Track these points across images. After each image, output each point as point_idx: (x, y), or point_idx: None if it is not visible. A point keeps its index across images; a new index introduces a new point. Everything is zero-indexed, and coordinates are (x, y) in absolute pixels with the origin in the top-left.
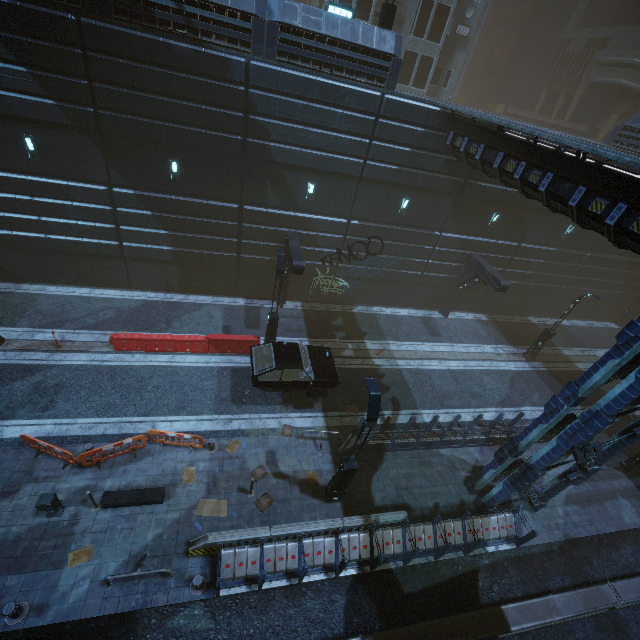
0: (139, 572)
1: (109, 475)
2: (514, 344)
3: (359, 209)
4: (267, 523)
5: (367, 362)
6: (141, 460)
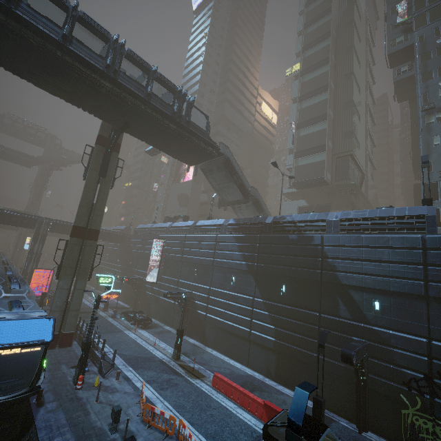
0: None
1: (145, 436)
2: None
3: (439, 329)
4: None
5: None
6: None
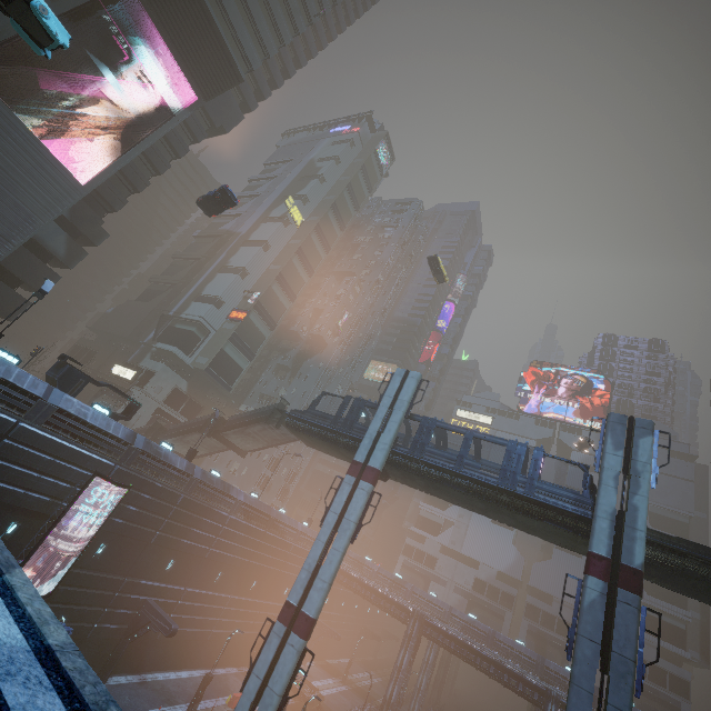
0: None
1: None
2: (334, 676)
3: None
4: None
5: None
6: None
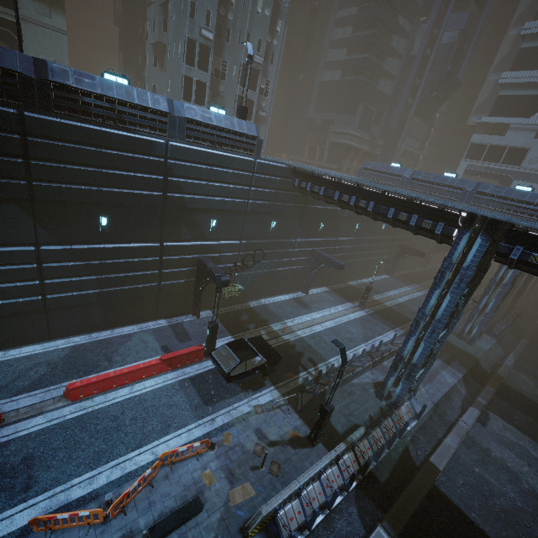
0: None
1: (138, 515)
2: (351, 301)
3: (246, 232)
4: (286, 482)
5: (280, 340)
6: (159, 487)
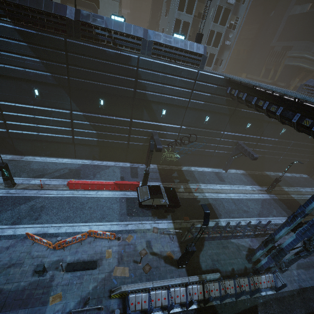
0: (87, 307)
1: (69, 254)
2: (260, 185)
3: (186, 121)
4: (149, 280)
5: (191, 194)
6: (84, 246)
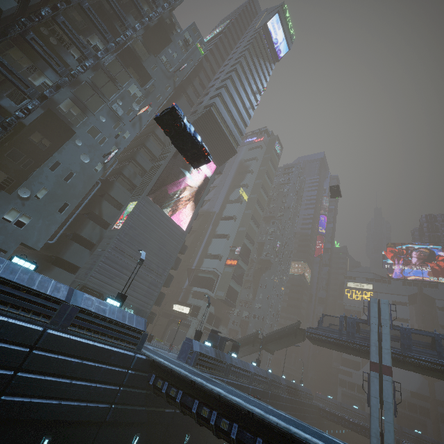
0: None
1: None
2: None
3: None
4: None
5: None
6: None
